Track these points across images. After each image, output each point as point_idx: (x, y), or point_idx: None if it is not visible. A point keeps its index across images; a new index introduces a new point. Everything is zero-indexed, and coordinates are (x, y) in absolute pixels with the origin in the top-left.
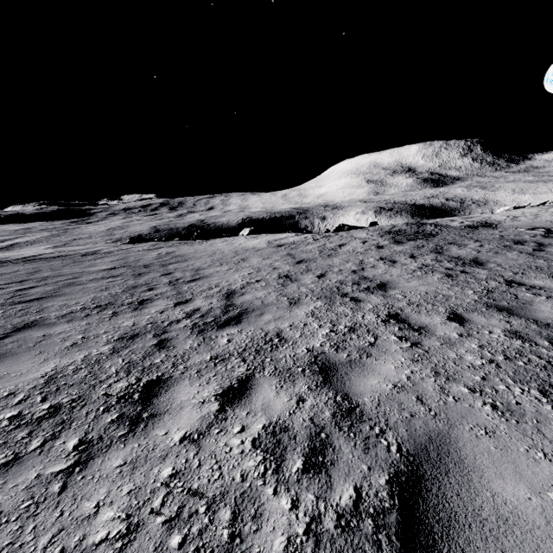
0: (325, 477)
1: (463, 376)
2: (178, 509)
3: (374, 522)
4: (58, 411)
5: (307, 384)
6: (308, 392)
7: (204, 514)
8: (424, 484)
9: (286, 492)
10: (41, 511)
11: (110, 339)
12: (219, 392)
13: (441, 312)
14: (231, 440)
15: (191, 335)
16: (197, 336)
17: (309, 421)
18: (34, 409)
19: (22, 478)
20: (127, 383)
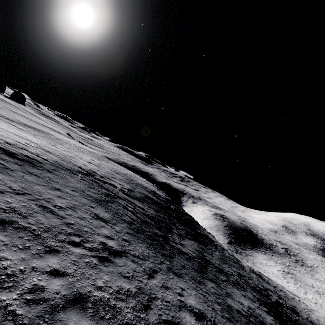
0: None
1: None
2: None
3: None
4: None
5: None
6: None
7: None
8: None
9: None
10: None
11: None
12: None
13: None
14: None
15: None
16: None
17: None
18: None
19: None
20: None
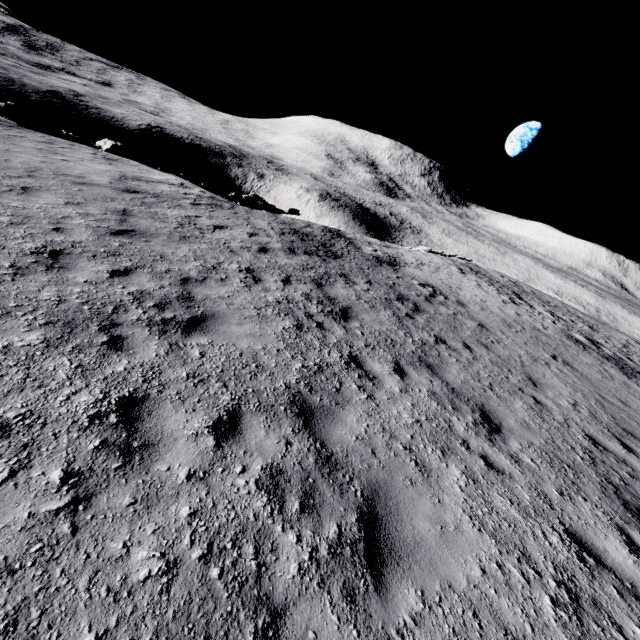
0: None
1: (63, 635)
2: None
3: None
4: None
5: None
6: None
7: None
8: None
9: None
10: None
11: None
12: None
13: (219, 406)
14: None
15: None
16: None
17: None
18: None
19: None
20: None
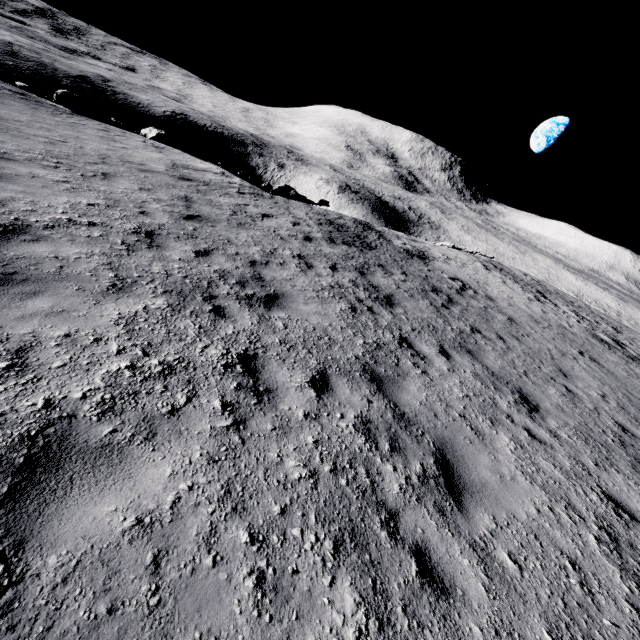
0: None
1: (260, 503)
2: None
3: None
4: None
5: None
6: None
7: None
8: None
9: None
10: None
11: None
12: None
13: (311, 367)
14: None
15: None
16: None
17: None
18: None
19: None
20: None
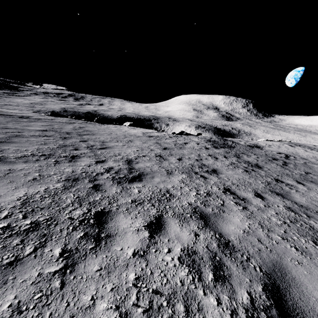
0: (229, 285)
1: (275, 229)
2: (149, 303)
3: (266, 314)
4: (38, 226)
5: (196, 225)
6: (198, 230)
7: (167, 307)
8: (281, 291)
9: (211, 293)
10: (51, 301)
11: (59, 179)
12: (145, 224)
13: (250, 191)
14: (165, 257)
15: (113, 184)
16: (117, 185)
17: (206, 248)
18: (20, 223)
19: (28, 275)
20: (82, 211)
